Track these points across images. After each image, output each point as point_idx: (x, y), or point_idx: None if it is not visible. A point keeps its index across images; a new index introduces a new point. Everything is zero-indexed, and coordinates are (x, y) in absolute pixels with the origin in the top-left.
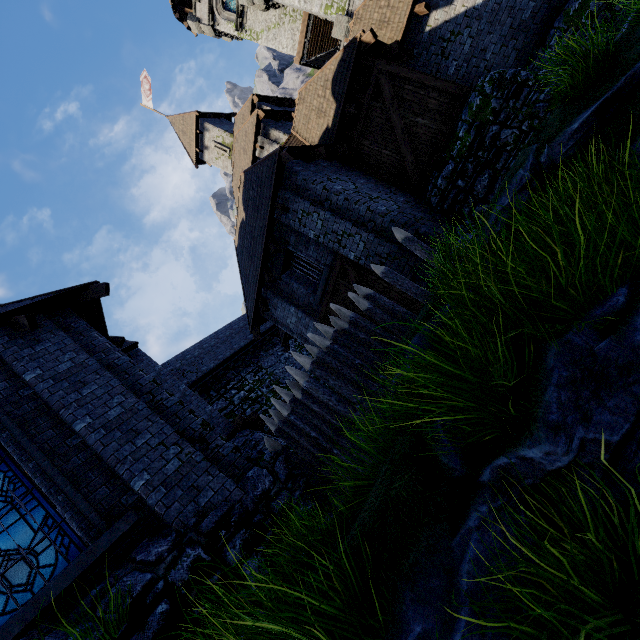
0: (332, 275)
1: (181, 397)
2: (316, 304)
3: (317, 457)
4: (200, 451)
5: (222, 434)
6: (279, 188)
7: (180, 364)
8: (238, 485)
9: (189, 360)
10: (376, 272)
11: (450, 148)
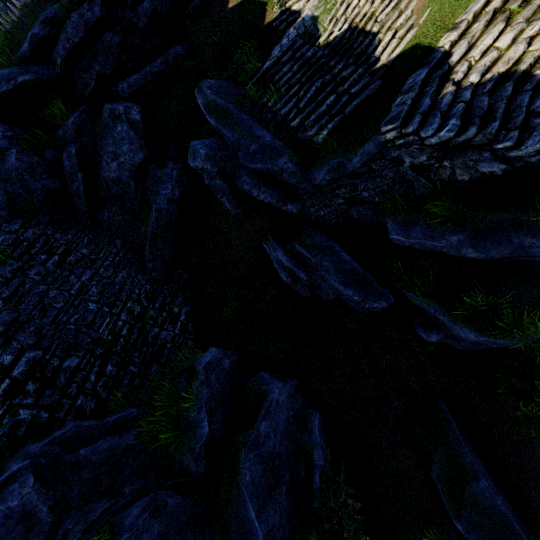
0: None
1: None
2: None
3: None
4: None
5: None
6: None
7: None
8: None
9: None
10: None
11: None
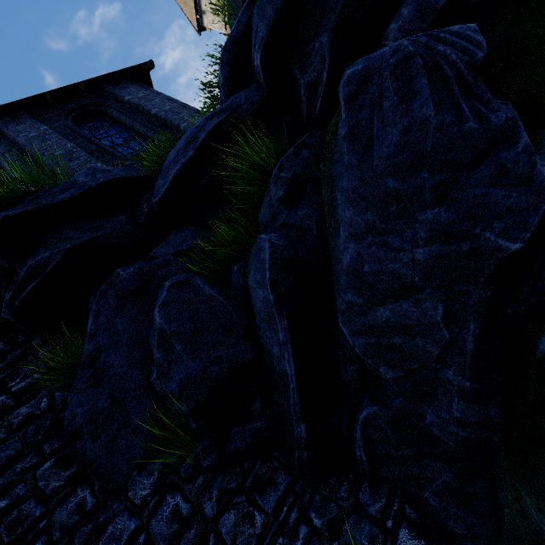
0: None
1: None
2: None
3: None
4: None
5: None
6: None
7: None
8: None
9: None
10: None
11: None
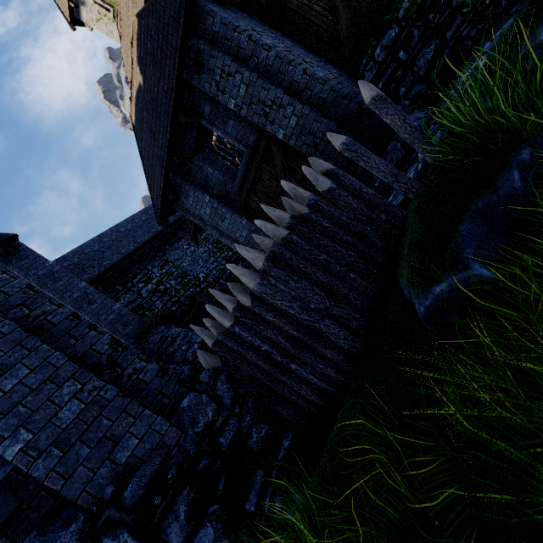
0: (255, 158)
1: (81, 296)
2: (234, 193)
3: (267, 372)
4: (111, 381)
5: (141, 354)
6: (189, 33)
7: (78, 259)
8: (171, 421)
9: (88, 254)
10: (333, 143)
11: (395, 7)
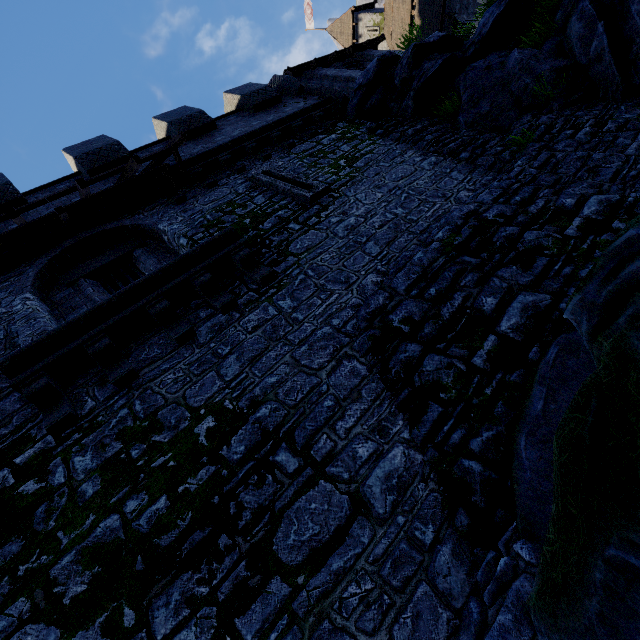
0: None
1: None
2: None
3: None
4: None
5: None
6: None
7: None
8: None
9: None
10: None
11: None
